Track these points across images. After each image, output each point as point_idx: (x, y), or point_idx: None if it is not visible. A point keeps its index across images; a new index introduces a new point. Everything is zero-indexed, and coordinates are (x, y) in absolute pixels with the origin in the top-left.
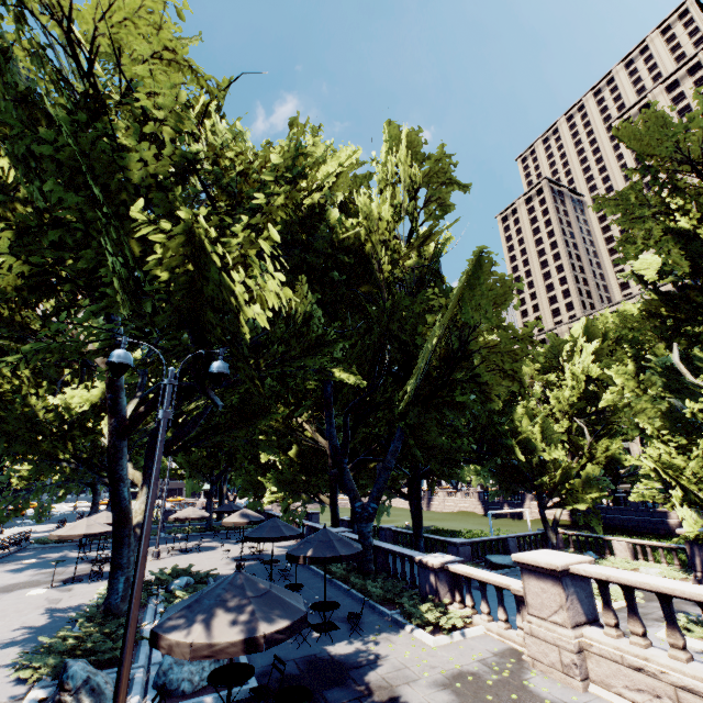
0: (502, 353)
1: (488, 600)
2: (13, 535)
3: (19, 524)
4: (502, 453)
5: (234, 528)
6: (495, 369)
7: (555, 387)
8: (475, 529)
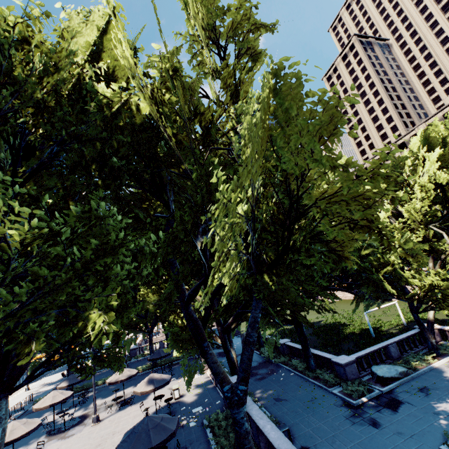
0: (347, 200)
1: (387, 448)
2: (12, 407)
3: (51, 371)
4: (369, 287)
5: (173, 360)
6: (343, 222)
7: (404, 201)
8: (355, 320)
